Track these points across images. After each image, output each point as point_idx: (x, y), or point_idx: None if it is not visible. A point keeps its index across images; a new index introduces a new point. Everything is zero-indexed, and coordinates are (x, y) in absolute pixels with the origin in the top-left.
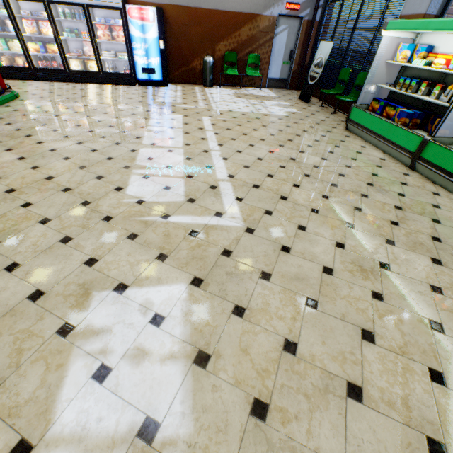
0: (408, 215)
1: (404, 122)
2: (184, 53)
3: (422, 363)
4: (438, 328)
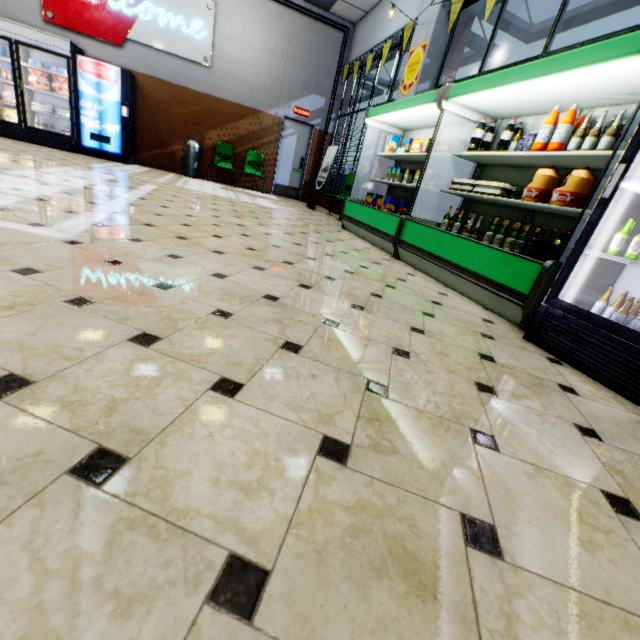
0: (357, 278)
1: (390, 209)
2: (161, 132)
3: (217, 373)
4: (293, 349)
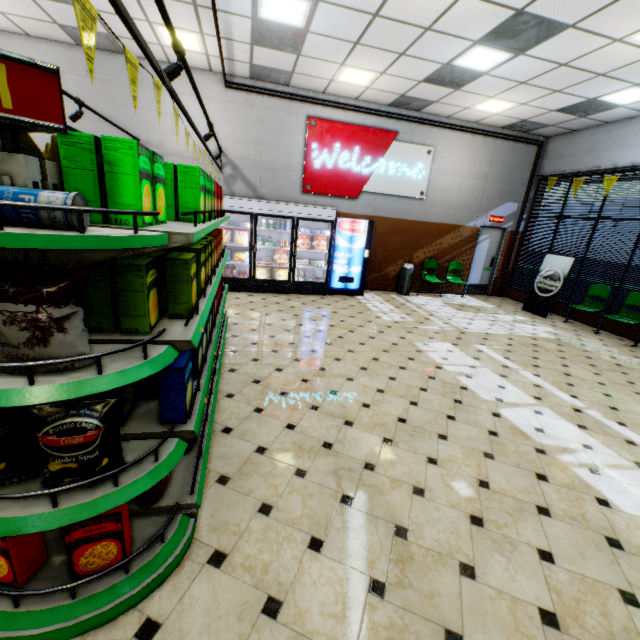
0: None
1: None
2: (378, 259)
3: None
4: None
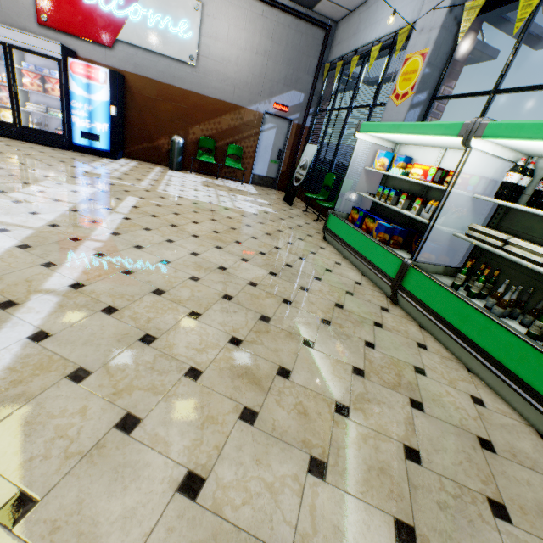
0: (372, 389)
1: (383, 238)
2: (148, 128)
3: None
4: None
